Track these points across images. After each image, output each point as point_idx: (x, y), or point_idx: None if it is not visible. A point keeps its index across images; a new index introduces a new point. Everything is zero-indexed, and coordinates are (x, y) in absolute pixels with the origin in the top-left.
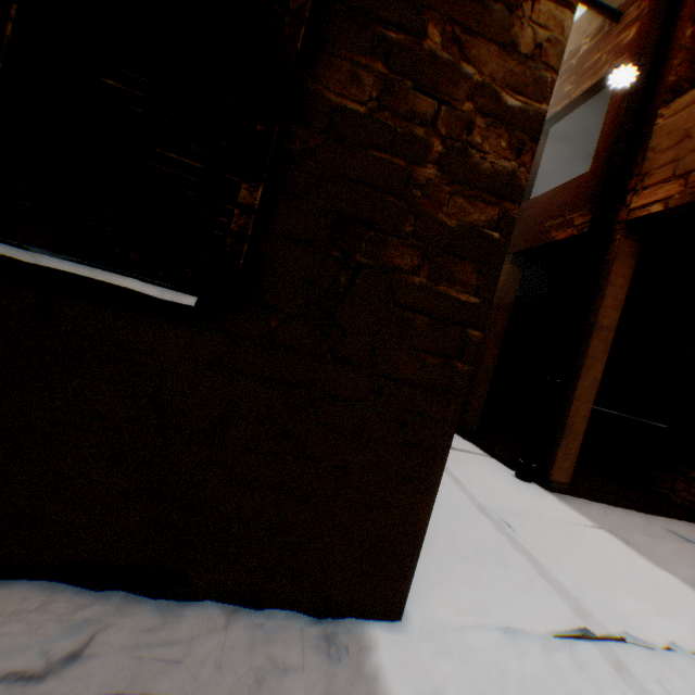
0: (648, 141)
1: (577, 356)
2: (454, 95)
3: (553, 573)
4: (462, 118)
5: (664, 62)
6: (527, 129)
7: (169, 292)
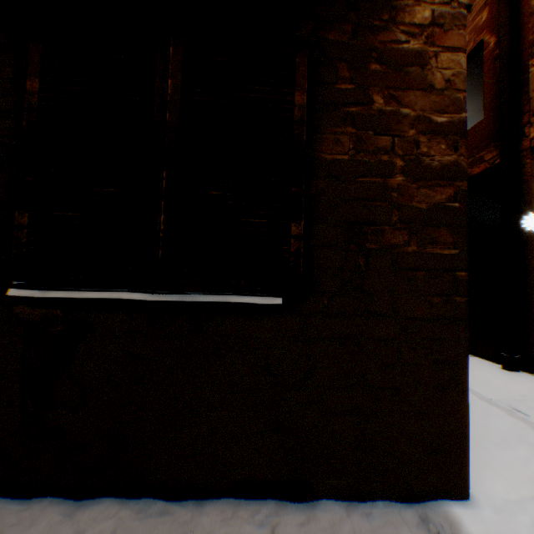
0: (528, 86)
1: (524, 260)
2: (400, 128)
3: None
4: (409, 140)
5: (519, 28)
6: (455, 132)
7: (265, 298)
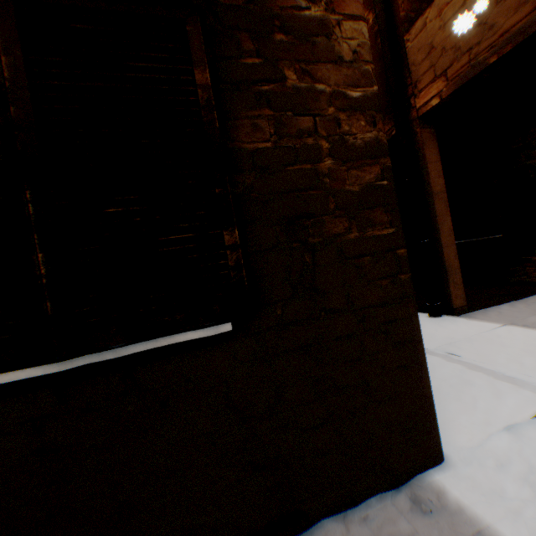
0: (408, 60)
1: (430, 219)
2: (319, 107)
3: (503, 374)
4: (331, 119)
5: (392, 5)
6: (372, 107)
7: (211, 328)
